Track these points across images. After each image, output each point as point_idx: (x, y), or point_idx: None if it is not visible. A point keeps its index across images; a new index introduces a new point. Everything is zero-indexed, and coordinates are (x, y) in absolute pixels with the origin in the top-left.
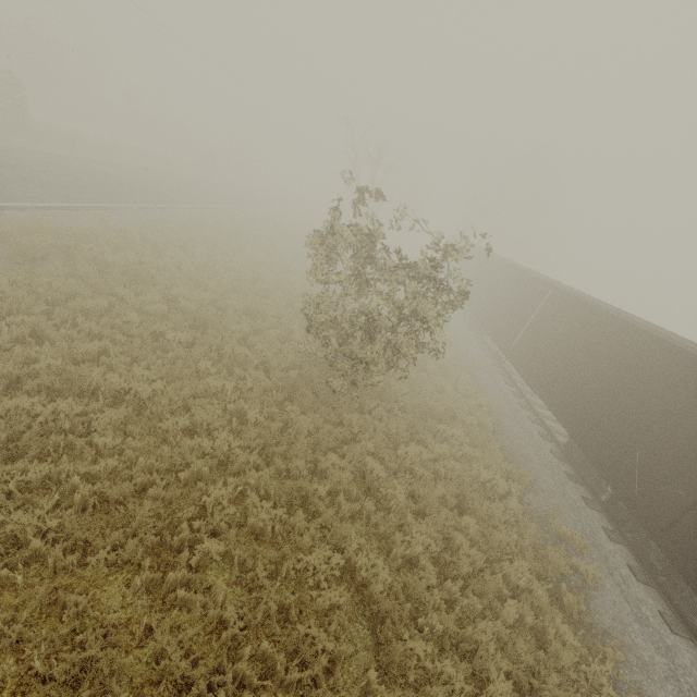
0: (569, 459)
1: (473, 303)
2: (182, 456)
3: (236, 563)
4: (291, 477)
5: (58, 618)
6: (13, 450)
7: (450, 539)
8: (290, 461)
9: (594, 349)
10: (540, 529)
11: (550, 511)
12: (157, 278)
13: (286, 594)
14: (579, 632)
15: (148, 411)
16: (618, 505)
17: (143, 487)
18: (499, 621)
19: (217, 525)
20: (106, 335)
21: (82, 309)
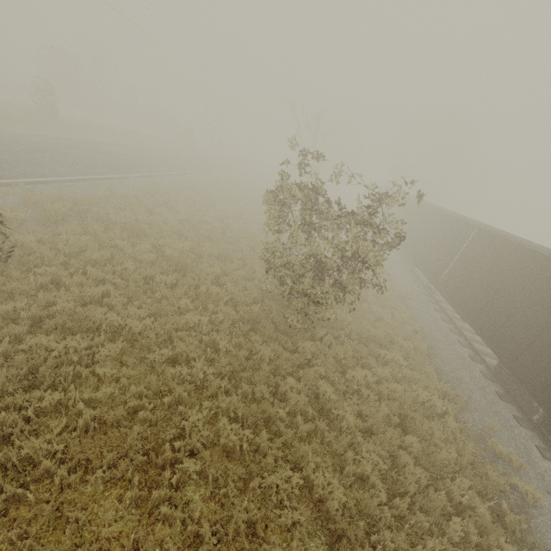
0: (498, 379)
1: (404, 242)
2: (166, 383)
3: (210, 481)
4: (256, 402)
5: (62, 530)
6: (33, 380)
7: (395, 456)
8: (254, 386)
9: (519, 282)
10: (477, 447)
11: (485, 429)
12: (148, 231)
13: (253, 511)
14: (523, 550)
15: (139, 344)
16: (550, 426)
17: (134, 410)
18: (446, 539)
19: (194, 445)
20: (108, 280)
21: (90, 260)
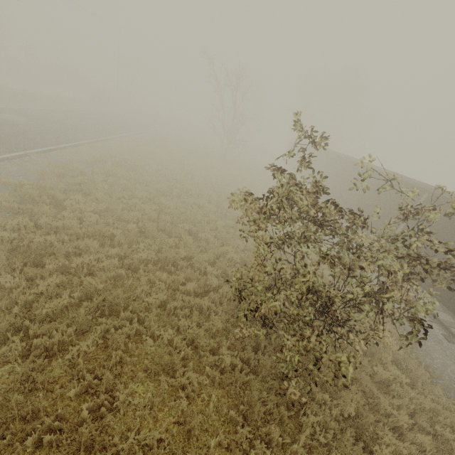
0: None
1: (330, 196)
2: None
3: None
4: None
5: None
6: None
7: None
8: None
9: None
10: None
11: None
12: (56, 244)
13: None
14: None
15: None
16: None
17: None
18: None
19: None
20: None
21: None
